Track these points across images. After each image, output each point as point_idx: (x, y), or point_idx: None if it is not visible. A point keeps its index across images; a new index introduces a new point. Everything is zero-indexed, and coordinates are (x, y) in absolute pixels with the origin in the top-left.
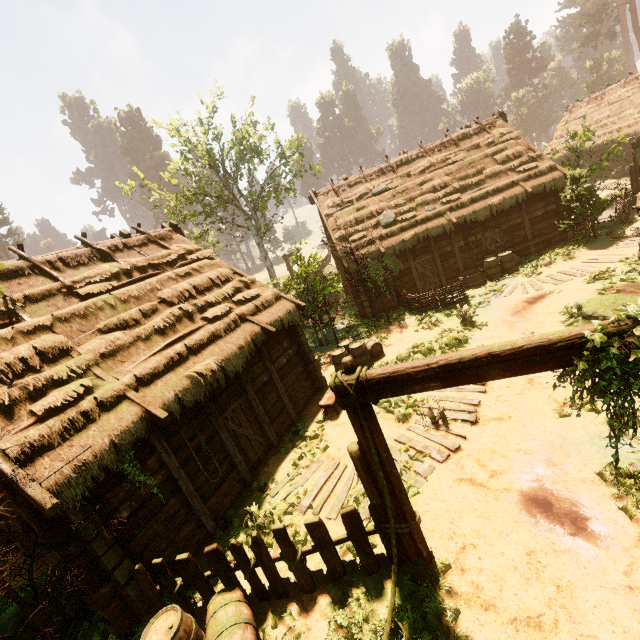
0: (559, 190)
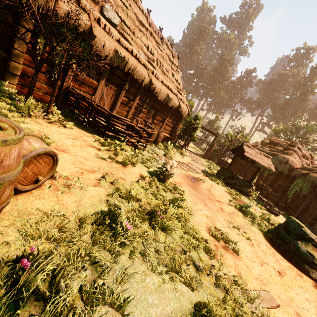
0: (183, 117)
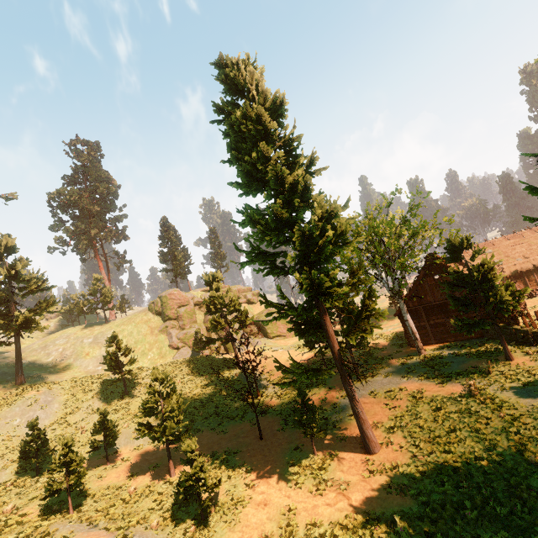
0: None
